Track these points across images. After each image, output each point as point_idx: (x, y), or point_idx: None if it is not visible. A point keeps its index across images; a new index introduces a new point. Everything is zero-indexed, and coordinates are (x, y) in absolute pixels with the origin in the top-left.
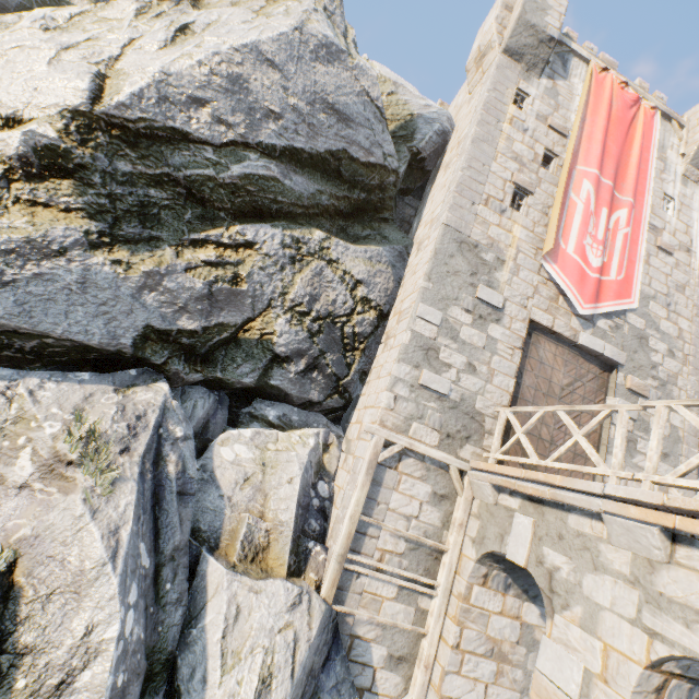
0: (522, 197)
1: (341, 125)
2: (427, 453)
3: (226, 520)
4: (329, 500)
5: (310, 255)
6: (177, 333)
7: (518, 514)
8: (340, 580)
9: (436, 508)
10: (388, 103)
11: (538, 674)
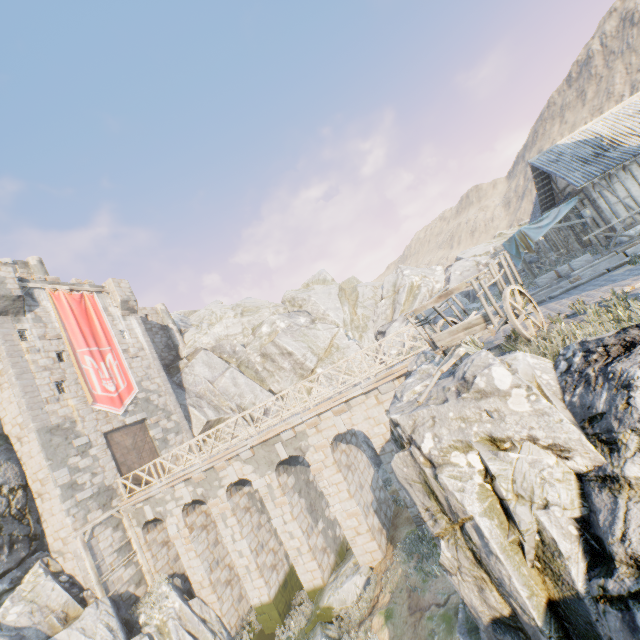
0: (62, 383)
1: None
2: (102, 519)
3: (42, 628)
4: (71, 578)
5: None
6: None
7: (145, 507)
8: (103, 588)
9: (118, 531)
10: None
11: (171, 535)
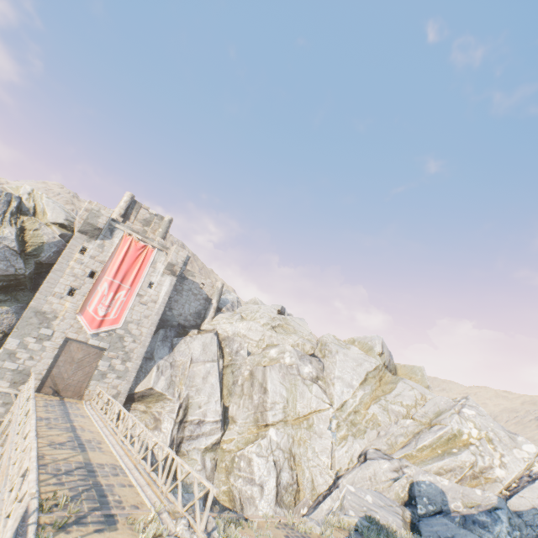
0: (76, 289)
1: None
2: (1, 390)
3: None
4: None
5: None
6: None
7: None
8: None
9: (4, 407)
10: (33, 235)
11: None
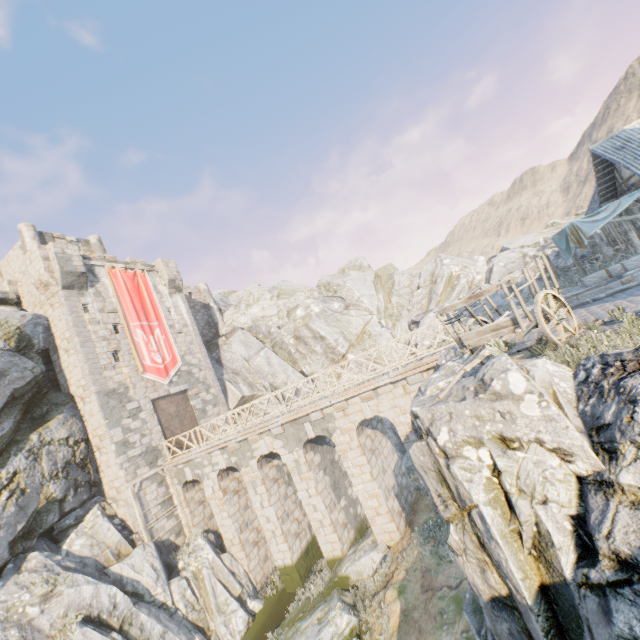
0: (117, 352)
1: (3, 379)
2: (149, 475)
3: (100, 560)
4: (123, 522)
5: (40, 449)
6: (18, 534)
7: (185, 468)
8: (149, 534)
9: (162, 486)
10: None
11: (207, 496)
